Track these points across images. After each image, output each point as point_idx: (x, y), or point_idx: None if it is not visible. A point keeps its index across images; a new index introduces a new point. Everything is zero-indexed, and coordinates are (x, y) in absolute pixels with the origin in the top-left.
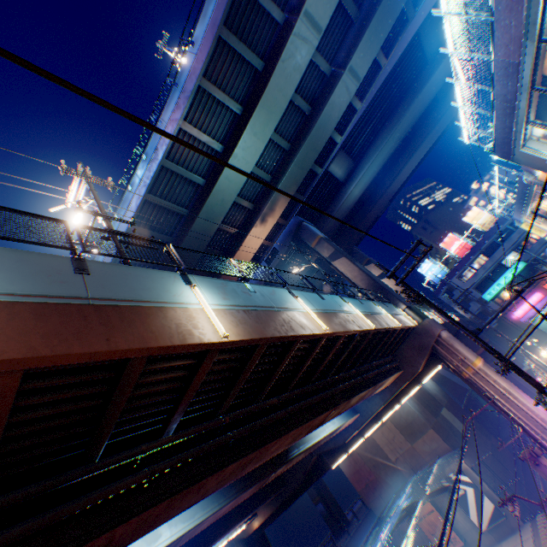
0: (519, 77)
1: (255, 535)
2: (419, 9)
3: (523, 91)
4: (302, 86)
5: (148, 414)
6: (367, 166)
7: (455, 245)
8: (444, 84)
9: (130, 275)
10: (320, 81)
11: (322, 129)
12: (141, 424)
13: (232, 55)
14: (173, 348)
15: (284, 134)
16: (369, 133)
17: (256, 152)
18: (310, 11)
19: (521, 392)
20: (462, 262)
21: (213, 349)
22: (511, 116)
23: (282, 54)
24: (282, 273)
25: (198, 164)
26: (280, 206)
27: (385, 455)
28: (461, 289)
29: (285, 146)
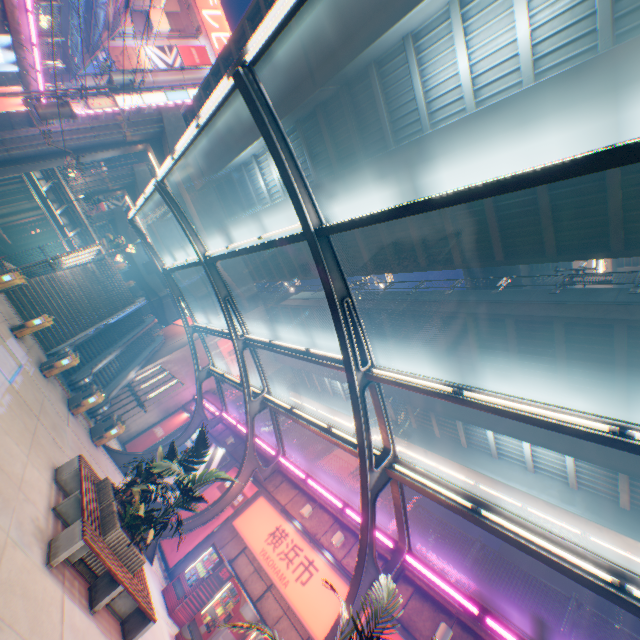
0: None
1: None
2: None
3: None
4: None
5: None
6: None
7: None
8: None
9: None
10: None
11: None
12: None
13: None
14: (212, 71)
15: None
16: None
17: None
18: None
19: None
20: None
21: (220, 65)
22: None
23: None
24: None
25: None
26: None
27: None
28: None
29: None
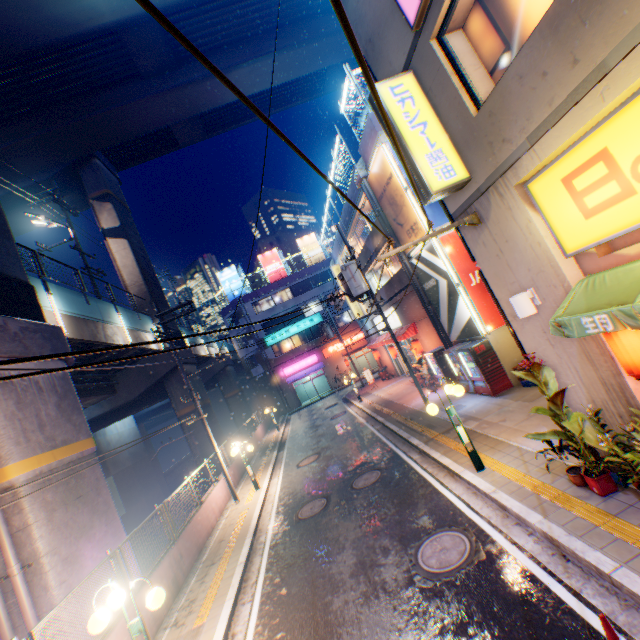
0: None
1: None
2: None
3: None
4: None
5: None
6: None
7: (272, 265)
8: None
9: None
10: None
11: None
12: None
13: None
14: None
15: None
16: None
17: None
18: None
19: (109, 546)
20: (269, 289)
21: None
22: None
23: None
24: None
25: None
26: None
27: None
28: (250, 319)
29: None
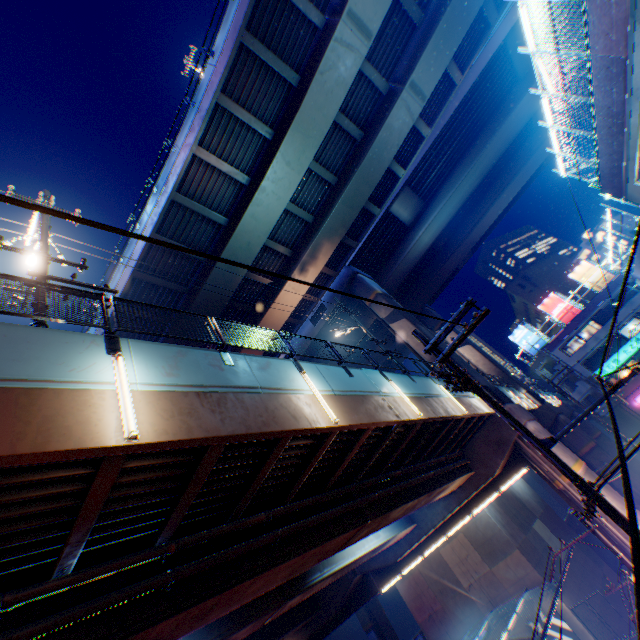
0: (627, 79)
1: None
2: (506, 15)
3: (634, 99)
4: (352, 106)
5: (27, 544)
6: (440, 206)
7: (557, 308)
8: (540, 107)
9: (3, 338)
10: (374, 100)
11: (377, 159)
12: (19, 557)
13: (258, 66)
14: (17, 458)
15: (329, 165)
16: (443, 167)
17: (291, 185)
18: (356, 11)
19: (639, 515)
20: (567, 330)
21: (112, 456)
22: (620, 136)
23: (320, 64)
24: (331, 335)
25: (219, 199)
26: (325, 253)
27: (454, 579)
28: (564, 364)
29: (331, 180)
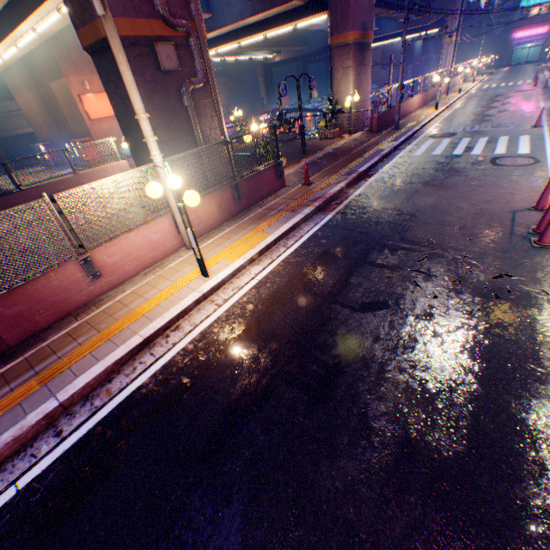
0: None
1: (270, 68)
2: None
3: None
4: None
5: None
6: None
7: None
8: None
9: None
10: None
11: None
12: None
13: None
14: None
15: None
16: None
17: None
18: None
19: None
20: None
21: None
22: None
23: None
24: None
25: None
26: None
27: None
28: None
29: None
